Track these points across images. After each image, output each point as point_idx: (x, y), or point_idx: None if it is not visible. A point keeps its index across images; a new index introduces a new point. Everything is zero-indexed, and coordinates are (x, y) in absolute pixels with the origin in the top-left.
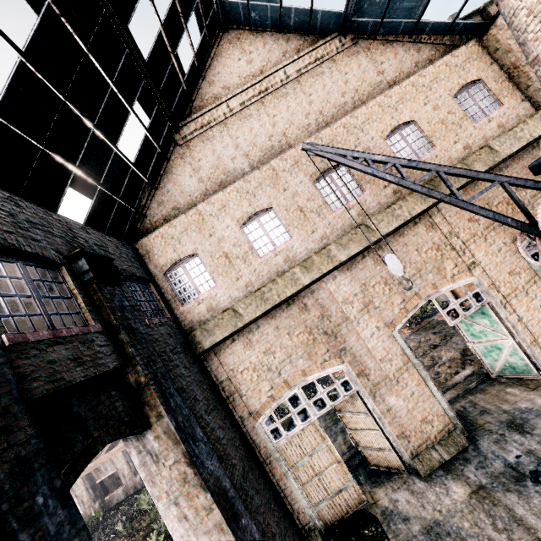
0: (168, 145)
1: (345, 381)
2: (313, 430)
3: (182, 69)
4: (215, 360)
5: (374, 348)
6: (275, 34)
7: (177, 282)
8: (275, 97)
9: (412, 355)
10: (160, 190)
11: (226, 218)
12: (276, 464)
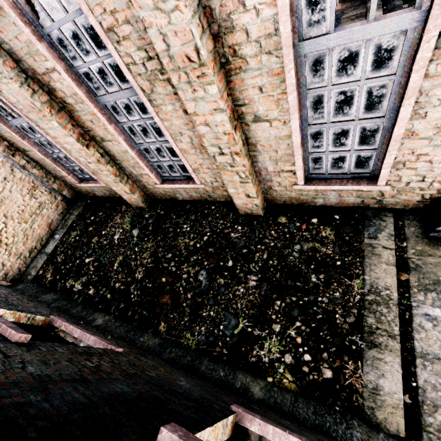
0: None
1: None
2: None
3: None
4: None
5: None
6: None
7: None
8: None
9: None
10: None
11: None
12: None
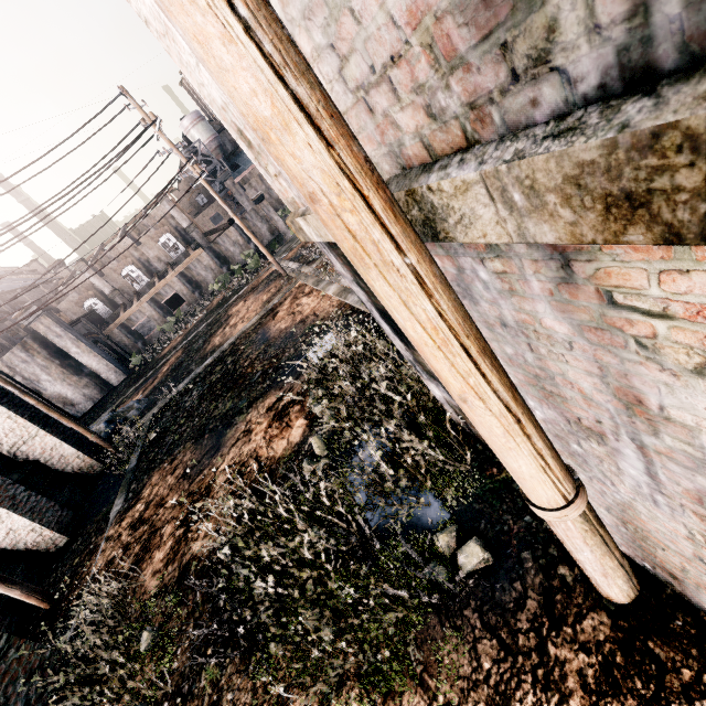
0: None
1: None
2: None
3: None
4: None
5: None
6: None
7: None
8: None
9: None
10: None
11: None
12: None
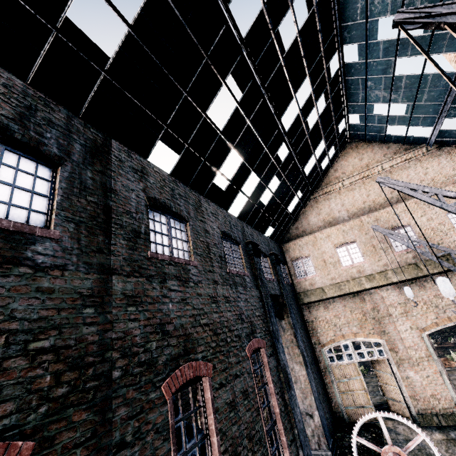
0: (306, 201)
1: (380, 349)
2: (353, 367)
3: (321, 169)
4: (308, 310)
5: (405, 339)
6: (381, 144)
7: (297, 267)
8: (372, 180)
9: (434, 353)
10: (297, 221)
11: (328, 242)
12: (328, 374)
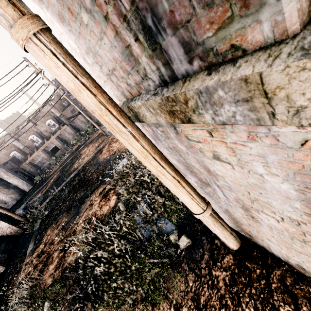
0: None
1: None
2: None
3: None
4: None
5: None
6: None
7: None
8: None
9: None
10: None
11: None
12: None
